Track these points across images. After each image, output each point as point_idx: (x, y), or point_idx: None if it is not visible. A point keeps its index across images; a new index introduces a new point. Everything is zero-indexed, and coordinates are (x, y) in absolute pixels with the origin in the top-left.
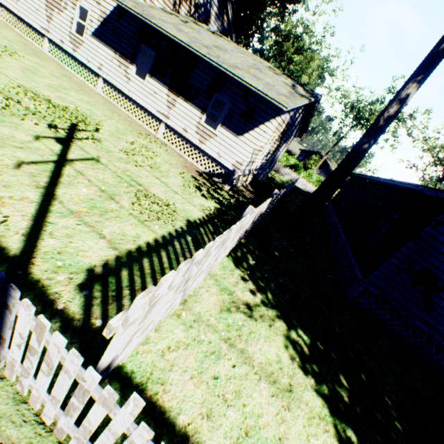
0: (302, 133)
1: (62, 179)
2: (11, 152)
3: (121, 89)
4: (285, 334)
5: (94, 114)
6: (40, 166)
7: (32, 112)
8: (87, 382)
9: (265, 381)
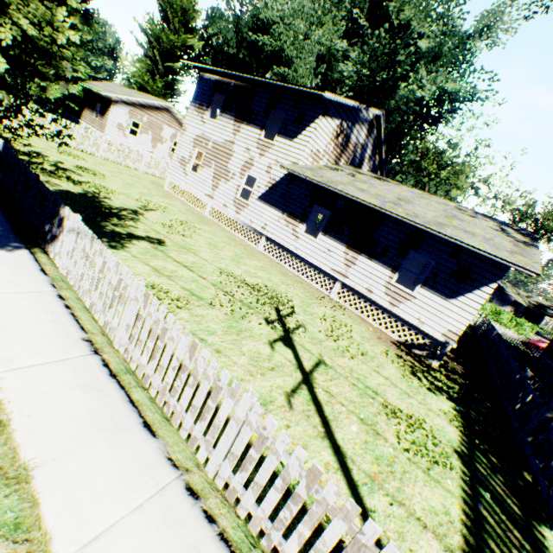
0: None
1: (325, 411)
2: (272, 379)
3: (288, 247)
4: None
5: (276, 284)
6: (300, 395)
7: (246, 305)
8: None
9: None
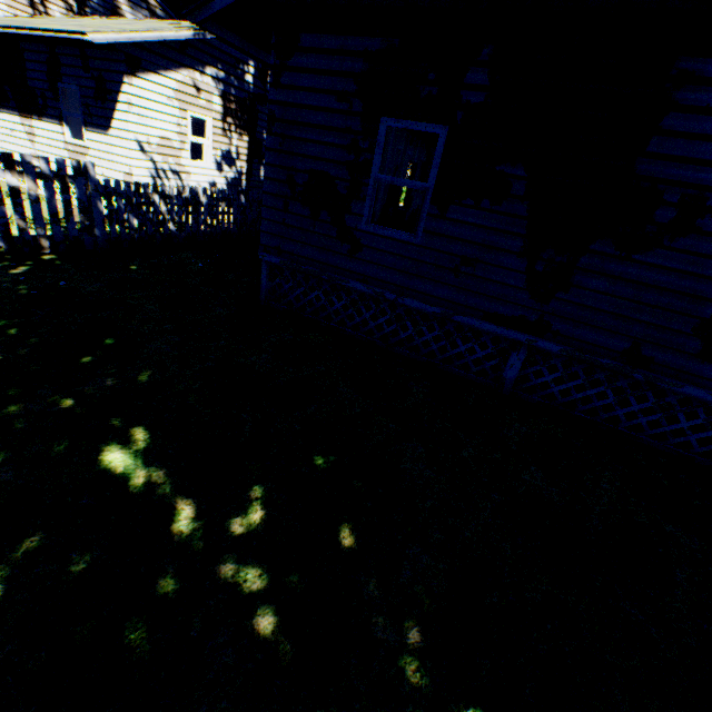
0: None
1: None
2: None
3: None
4: None
5: None
6: None
7: None
8: None
9: None
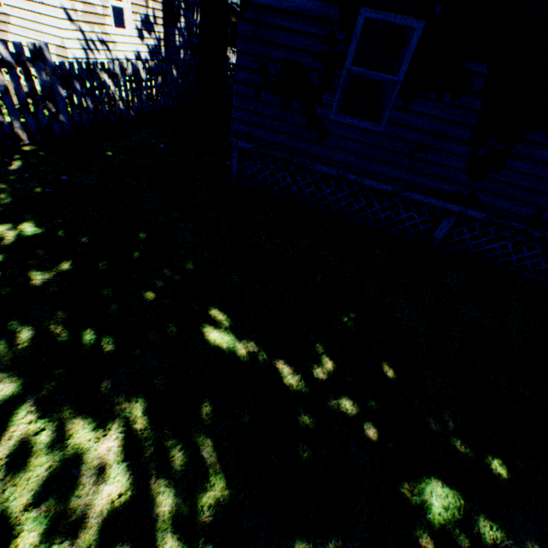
0: None
1: None
2: None
3: None
4: None
5: None
6: None
7: None
8: None
9: None
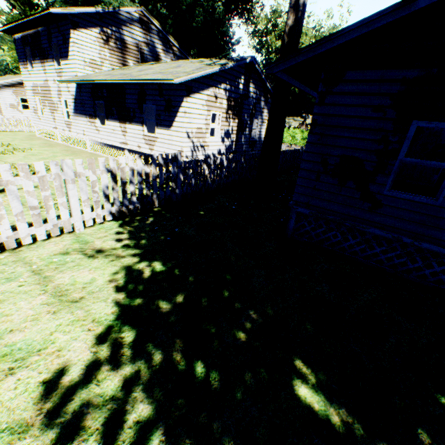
0: None
1: None
2: None
3: (97, 140)
4: (129, 265)
5: None
6: None
7: None
8: None
9: (48, 295)
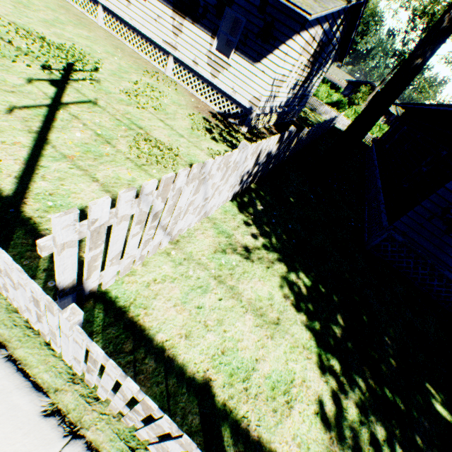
0: (343, 55)
1: (55, 123)
2: (2, 97)
3: (122, 16)
4: (283, 275)
5: (94, 52)
6: (33, 111)
7: (24, 53)
8: (34, 293)
9: (251, 314)
